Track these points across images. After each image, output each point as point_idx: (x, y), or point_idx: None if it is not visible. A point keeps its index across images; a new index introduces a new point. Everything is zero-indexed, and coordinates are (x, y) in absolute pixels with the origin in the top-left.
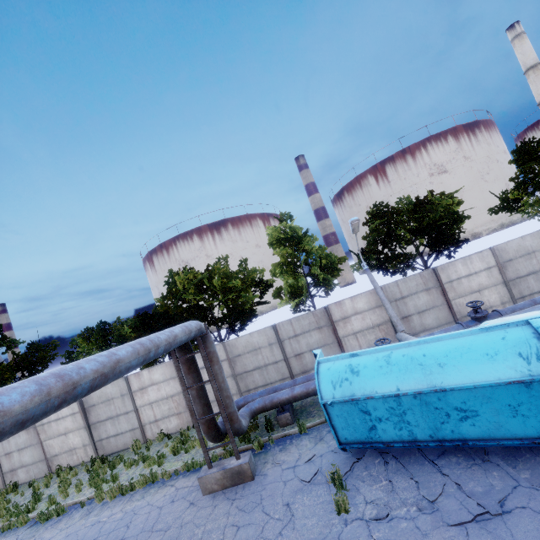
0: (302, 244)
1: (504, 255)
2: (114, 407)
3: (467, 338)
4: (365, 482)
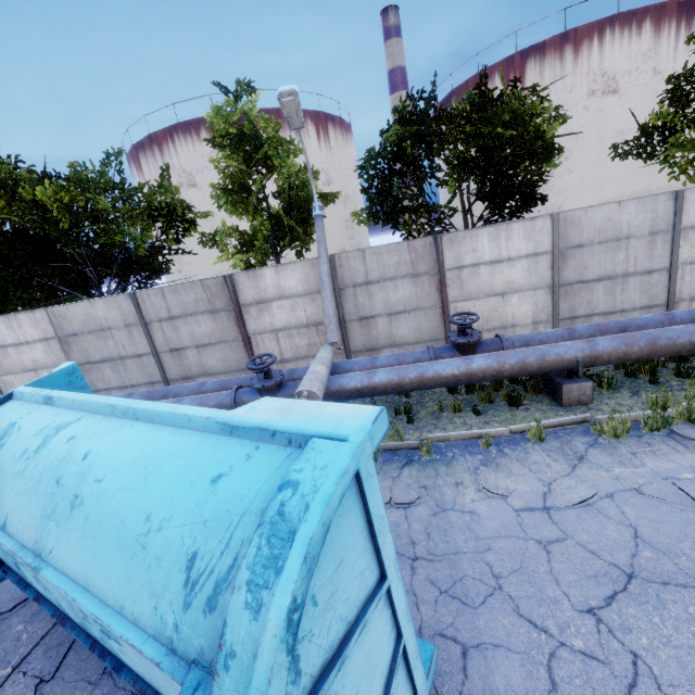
0: (263, 153)
1: (574, 234)
2: None
3: (184, 440)
4: None
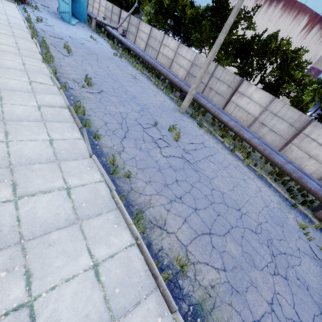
0: None
1: (152, 33)
2: (91, 2)
3: None
4: None
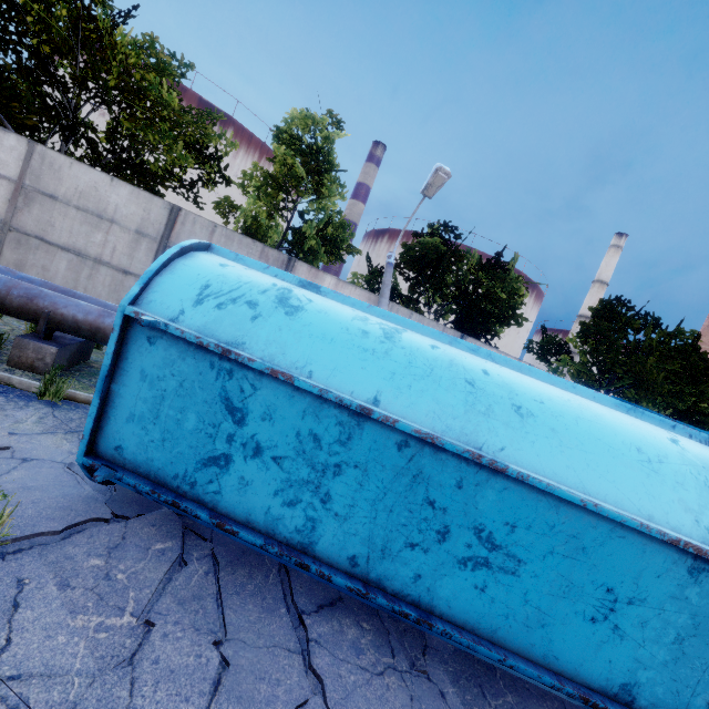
0: (323, 177)
1: None
2: None
3: (588, 401)
4: (69, 590)
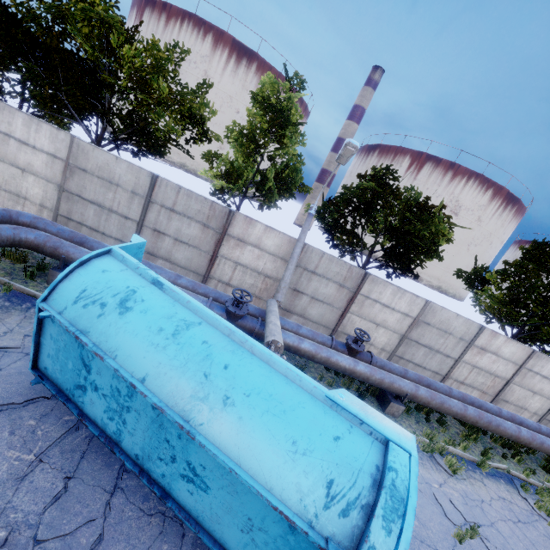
0: (284, 131)
1: (430, 316)
2: None
3: (300, 394)
4: (13, 436)
